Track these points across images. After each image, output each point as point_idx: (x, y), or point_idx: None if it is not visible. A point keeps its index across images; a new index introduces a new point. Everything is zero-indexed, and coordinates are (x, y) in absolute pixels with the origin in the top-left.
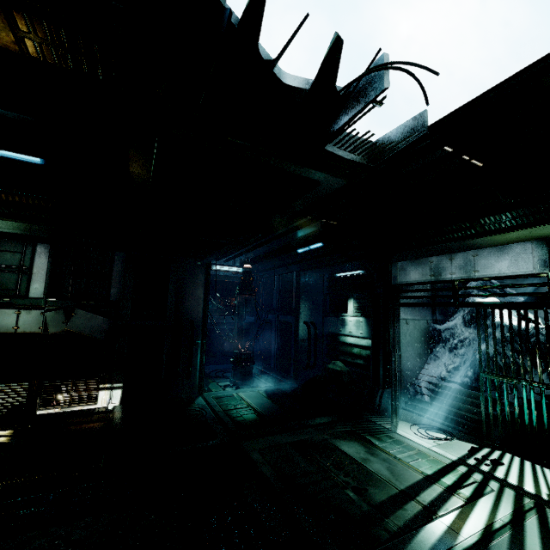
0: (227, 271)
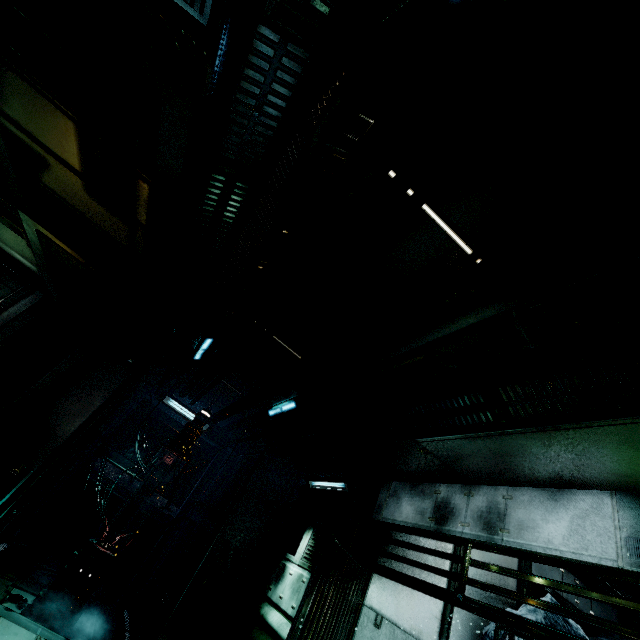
0: (183, 417)
